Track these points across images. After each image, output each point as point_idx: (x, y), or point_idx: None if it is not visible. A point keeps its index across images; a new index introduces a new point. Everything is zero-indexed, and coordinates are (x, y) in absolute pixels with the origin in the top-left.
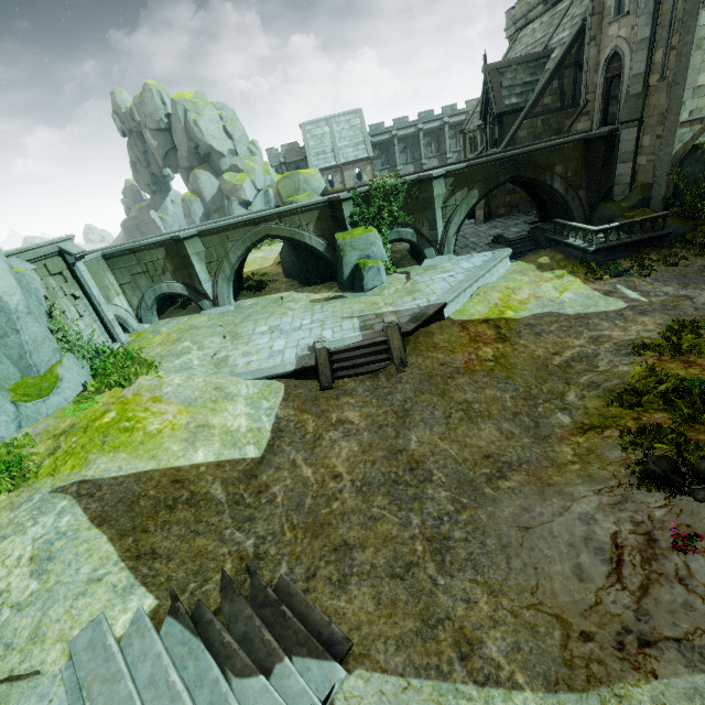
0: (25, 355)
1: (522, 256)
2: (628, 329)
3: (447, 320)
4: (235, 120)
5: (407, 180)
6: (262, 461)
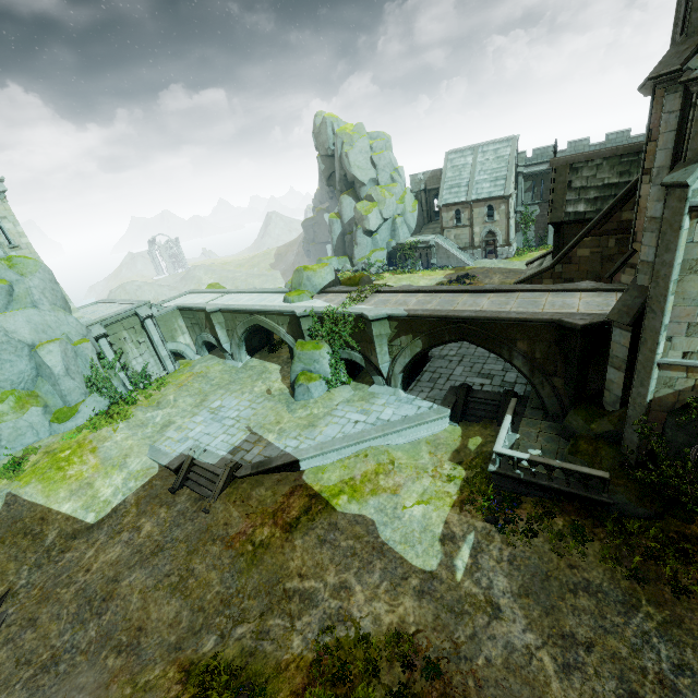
0: (64, 396)
1: (472, 420)
2: (371, 602)
3: (298, 473)
4: (384, 149)
5: (353, 313)
6: (90, 527)
